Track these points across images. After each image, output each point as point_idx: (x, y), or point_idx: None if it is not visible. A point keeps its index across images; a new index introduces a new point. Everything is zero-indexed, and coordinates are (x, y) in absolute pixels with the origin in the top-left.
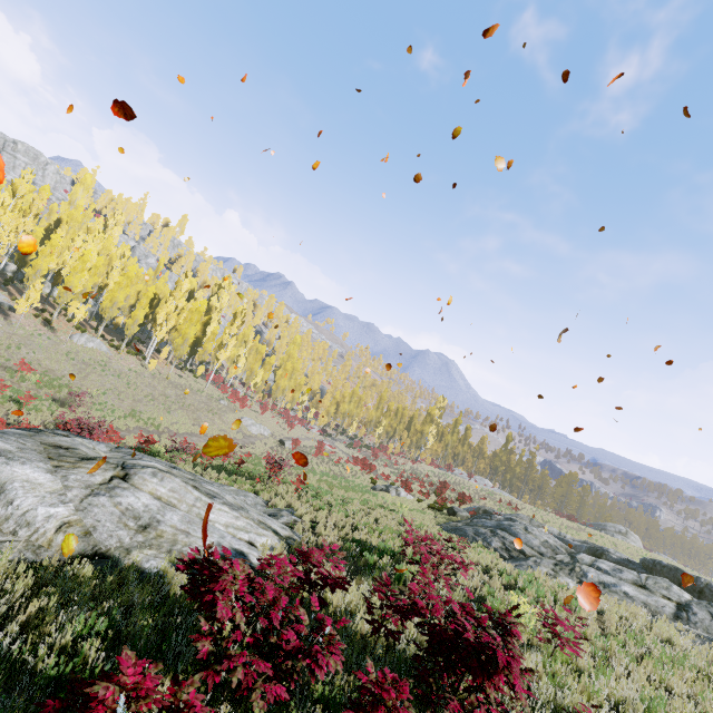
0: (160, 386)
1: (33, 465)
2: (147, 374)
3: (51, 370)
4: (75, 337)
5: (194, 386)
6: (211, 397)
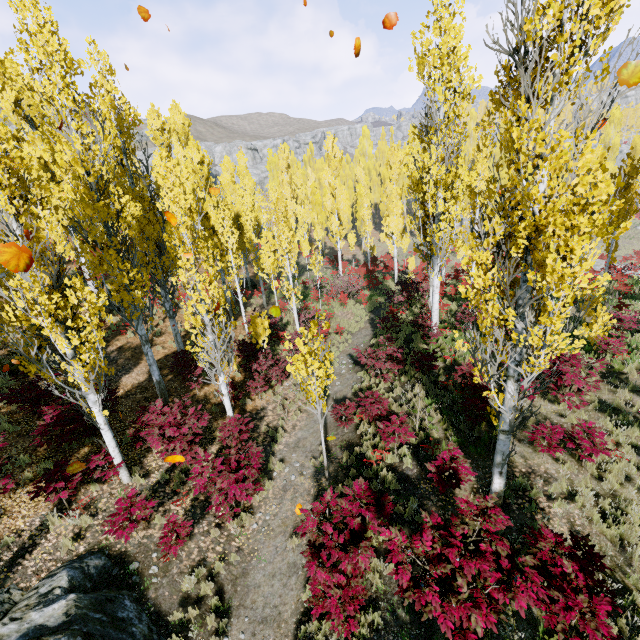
0: None
1: None
2: None
3: None
4: None
5: None
6: None
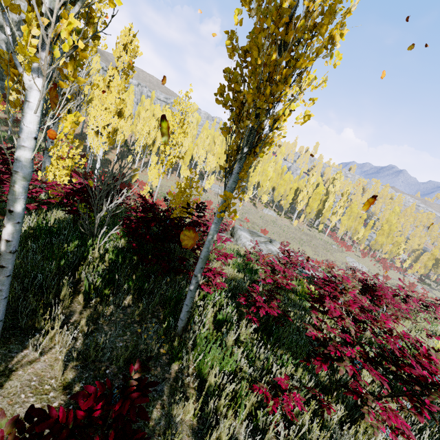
0: (299, 233)
1: (246, 233)
2: (293, 228)
3: (255, 222)
4: (263, 210)
5: (317, 235)
6: (326, 242)
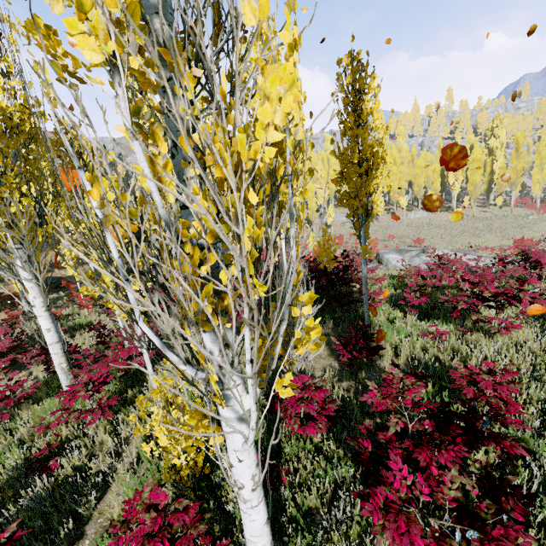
0: (469, 223)
1: (393, 254)
2: None
3: (403, 235)
4: (407, 215)
5: (498, 214)
6: (516, 217)
